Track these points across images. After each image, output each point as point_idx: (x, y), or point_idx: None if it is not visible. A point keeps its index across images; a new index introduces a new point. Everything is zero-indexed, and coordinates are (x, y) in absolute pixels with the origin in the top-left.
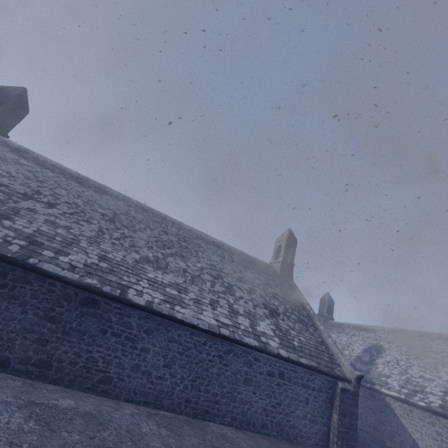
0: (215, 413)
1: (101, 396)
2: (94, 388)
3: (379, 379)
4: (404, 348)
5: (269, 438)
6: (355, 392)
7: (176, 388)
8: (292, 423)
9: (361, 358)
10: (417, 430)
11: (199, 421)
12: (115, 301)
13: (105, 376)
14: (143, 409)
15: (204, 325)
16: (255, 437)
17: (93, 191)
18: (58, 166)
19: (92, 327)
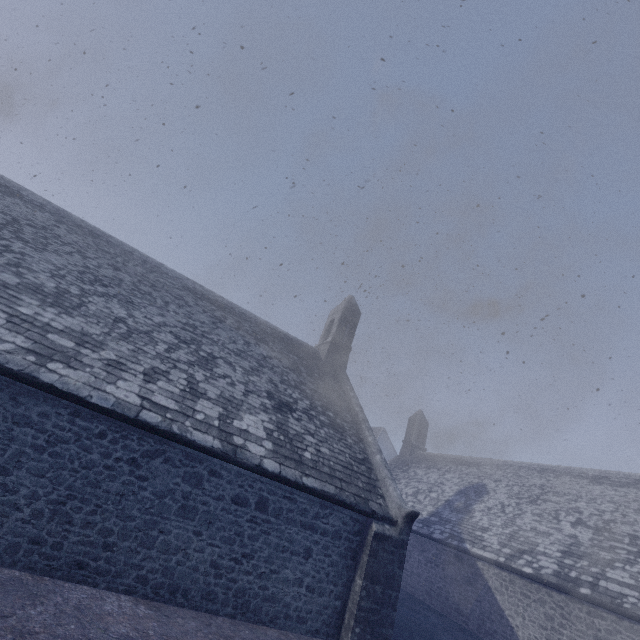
0: (100, 568)
1: None
2: None
3: (473, 533)
4: (516, 488)
5: (211, 619)
6: (402, 541)
7: (11, 515)
8: (272, 593)
9: (452, 504)
10: (518, 613)
11: (53, 582)
12: None
13: None
14: None
15: (103, 401)
16: (176, 615)
17: None
18: None
19: None
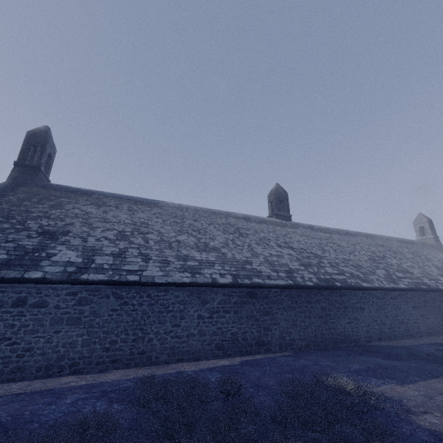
0: None
1: None
2: None
3: None
4: None
5: None
6: None
7: None
8: None
9: None
10: None
11: None
12: None
13: None
14: None
15: None
16: None
17: (352, 237)
18: (326, 229)
19: None
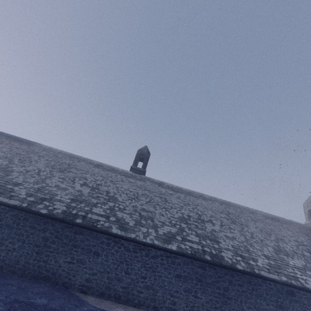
0: None
1: None
2: None
3: None
4: None
5: None
6: None
7: None
8: None
9: None
10: None
11: None
12: (300, 289)
13: None
14: None
15: None
16: None
17: (202, 200)
18: (178, 188)
19: (298, 309)
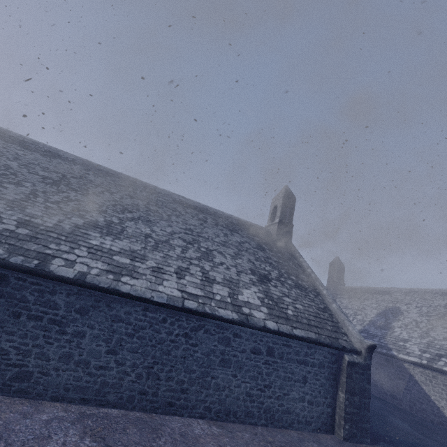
0: (182, 404)
1: (16, 397)
2: (5, 388)
3: (396, 343)
4: (424, 309)
5: (254, 429)
6: (367, 365)
7: (125, 379)
8: (287, 408)
9: (375, 323)
10: (442, 398)
11: (159, 417)
12: (30, 275)
13: (21, 371)
14: (75, 409)
15: (160, 298)
16: (234, 430)
17: (40, 155)
18: None
19: None
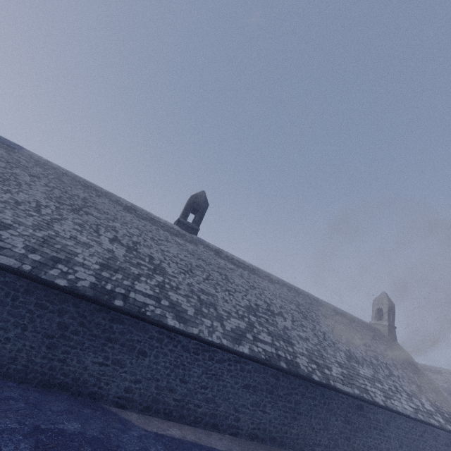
0: None
1: None
2: None
3: None
4: None
5: None
6: None
7: None
8: None
9: None
10: None
11: None
12: (369, 404)
13: None
14: None
15: (411, 414)
16: None
17: (268, 282)
18: (240, 261)
19: (364, 424)
